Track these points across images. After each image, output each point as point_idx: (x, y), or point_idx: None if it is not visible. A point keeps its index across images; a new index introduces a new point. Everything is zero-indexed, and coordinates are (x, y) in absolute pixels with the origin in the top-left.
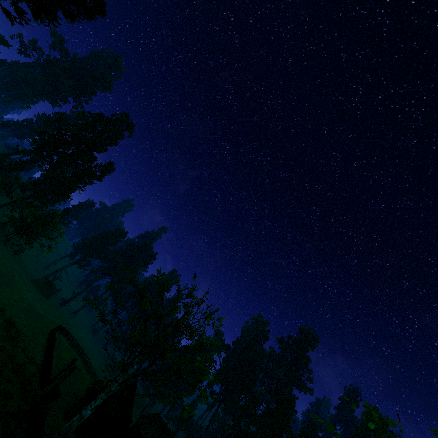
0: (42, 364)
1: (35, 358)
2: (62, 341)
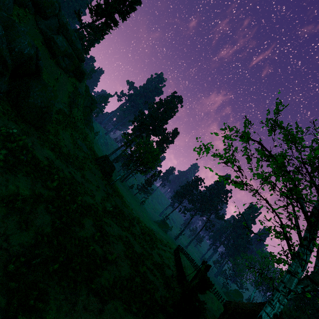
0: (176, 272)
1: (169, 265)
2: (185, 260)
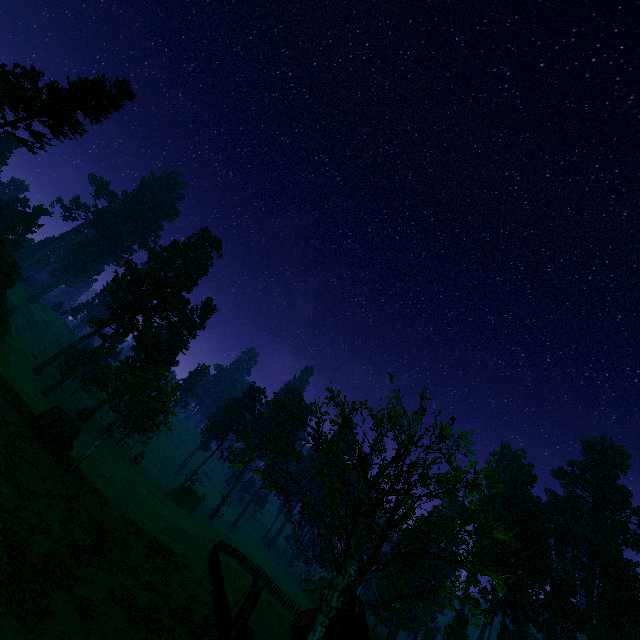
0: (214, 602)
1: (202, 595)
2: (231, 565)
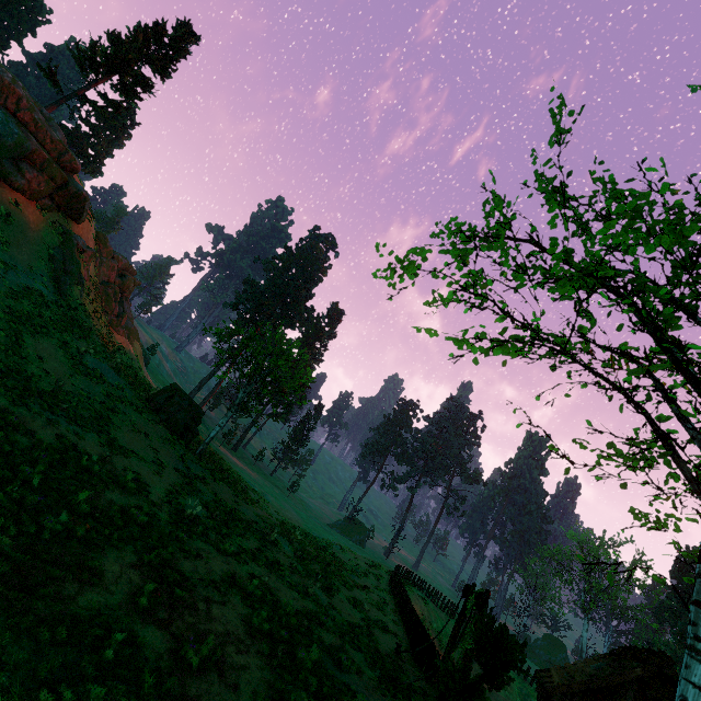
0: (406, 636)
1: (386, 623)
2: (420, 598)
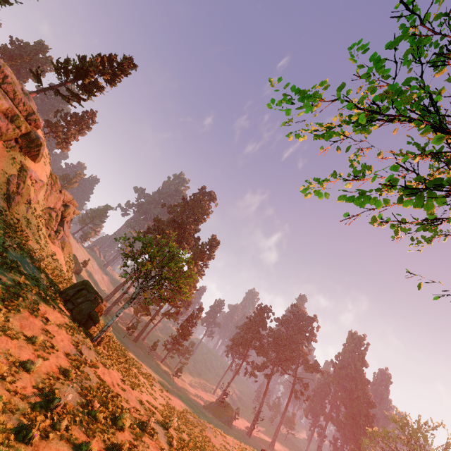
0: None
1: None
2: None
